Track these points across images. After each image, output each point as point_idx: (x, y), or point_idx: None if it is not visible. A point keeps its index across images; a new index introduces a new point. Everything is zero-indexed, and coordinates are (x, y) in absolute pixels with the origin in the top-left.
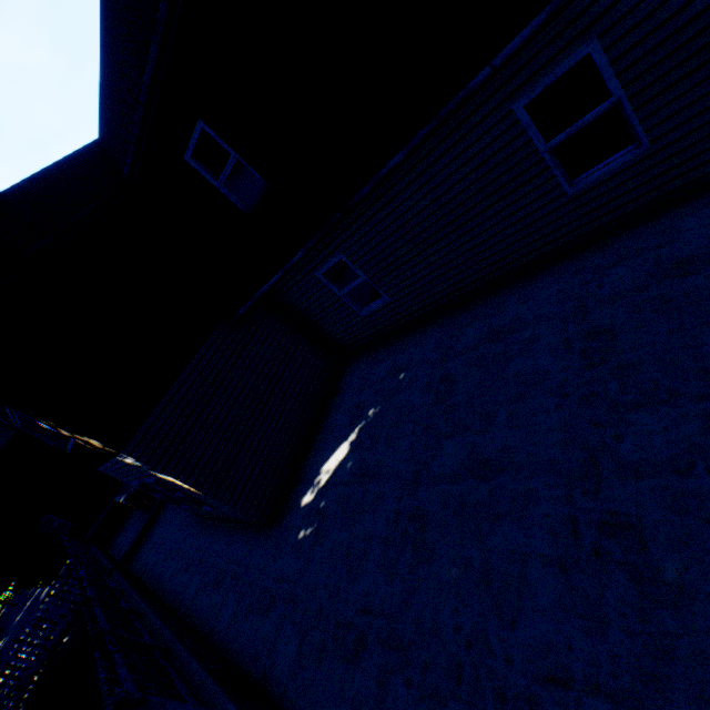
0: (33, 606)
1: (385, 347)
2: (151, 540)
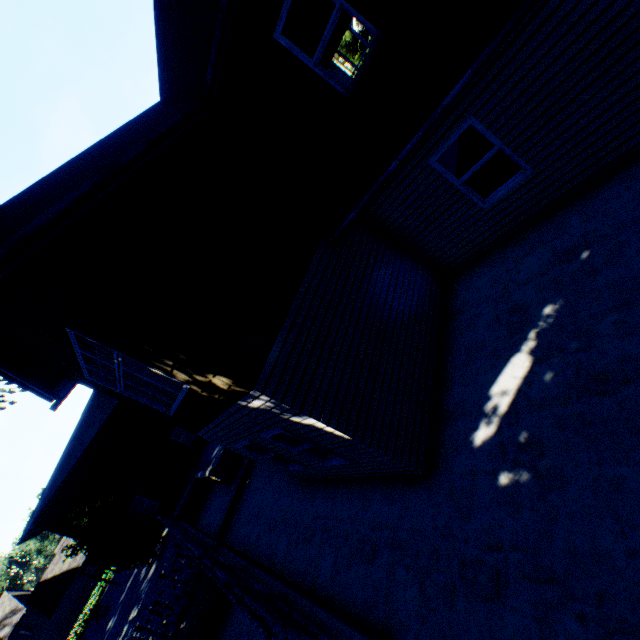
0: (135, 585)
1: (518, 243)
2: (244, 512)
